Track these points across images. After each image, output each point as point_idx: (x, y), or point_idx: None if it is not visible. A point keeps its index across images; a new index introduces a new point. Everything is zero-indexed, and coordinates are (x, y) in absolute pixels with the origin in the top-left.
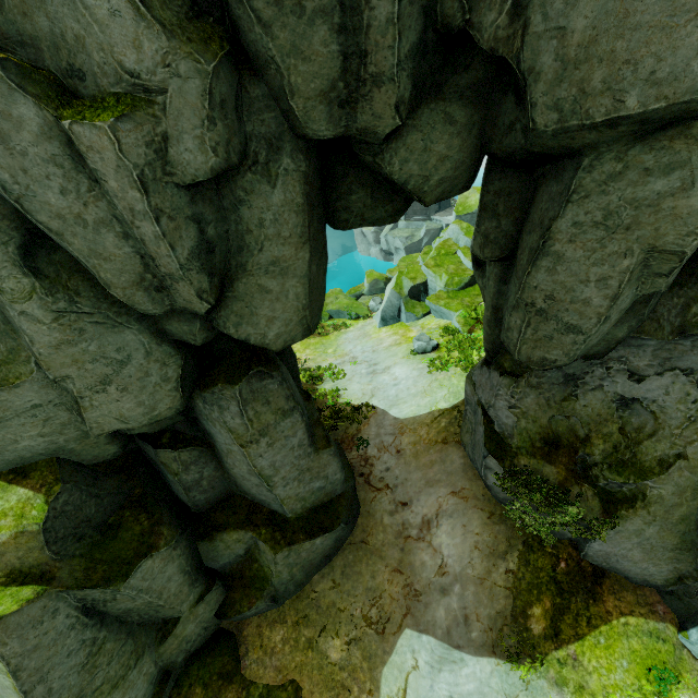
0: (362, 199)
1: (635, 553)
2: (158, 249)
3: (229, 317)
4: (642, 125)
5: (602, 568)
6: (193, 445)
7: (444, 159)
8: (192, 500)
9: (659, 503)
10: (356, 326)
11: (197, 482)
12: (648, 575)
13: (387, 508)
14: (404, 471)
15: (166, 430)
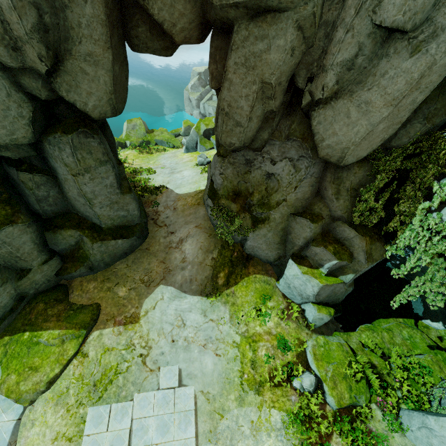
0: (145, 32)
1: (263, 246)
2: (11, 16)
3: (62, 84)
4: (248, 10)
5: (252, 255)
6: (43, 173)
7: (183, 15)
8: (42, 208)
9: (274, 221)
10: (171, 151)
11: (46, 198)
12: (268, 257)
13: (163, 235)
14: (175, 218)
15: (25, 163)
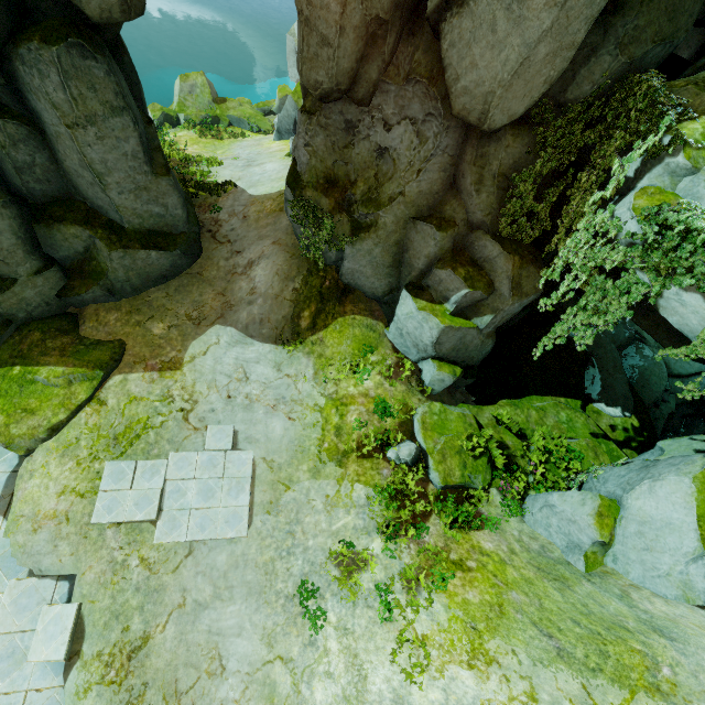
0: None
1: (368, 270)
2: None
3: None
4: None
5: (351, 286)
6: (20, 121)
7: None
8: (26, 185)
9: (384, 229)
10: (254, 138)
11: (30, 167)
12: (375, 288)
13: (225, 256)
14: (245, 231)
15: None
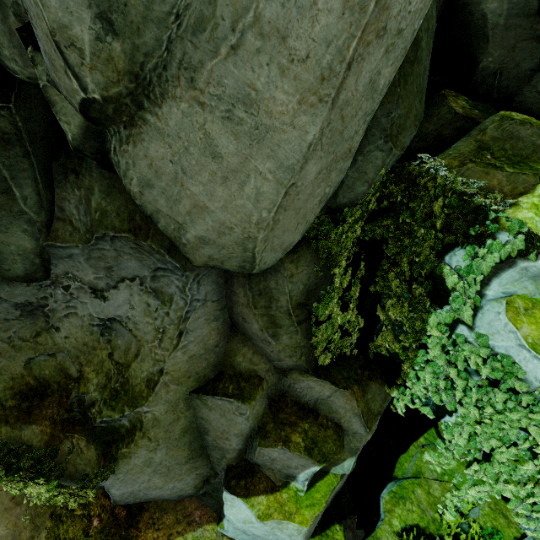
0: None
1: (156, 480)
2: None
3: None
4: None
5: (140, 503)
6: None
7: None
8: None
9: (156, 426)
10: None
11: None
12: (179, 491)
13: None
14: None
15: None
